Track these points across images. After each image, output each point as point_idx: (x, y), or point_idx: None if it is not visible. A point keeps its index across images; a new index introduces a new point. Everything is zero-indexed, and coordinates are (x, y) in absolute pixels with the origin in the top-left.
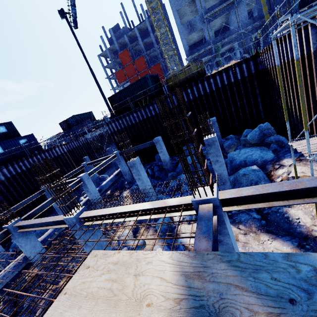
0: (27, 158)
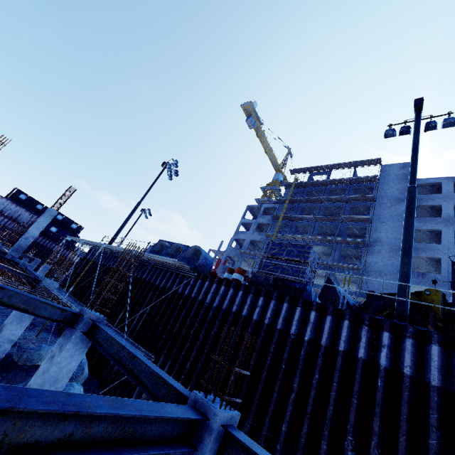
0: (54, 243)
